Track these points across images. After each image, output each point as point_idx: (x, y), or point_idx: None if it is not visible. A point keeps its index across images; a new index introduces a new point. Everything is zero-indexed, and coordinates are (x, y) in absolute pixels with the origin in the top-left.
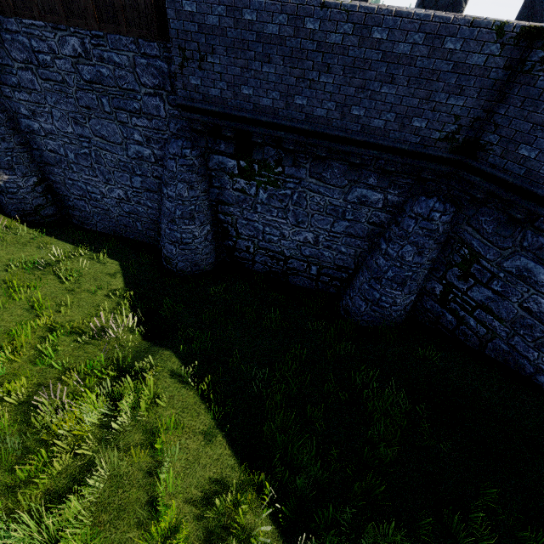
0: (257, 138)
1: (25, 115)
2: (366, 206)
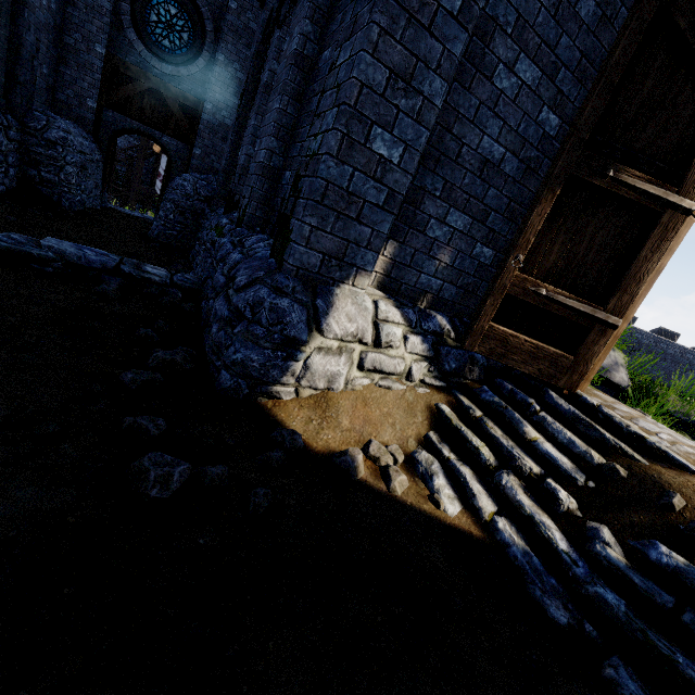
0: None
1: None
2: None
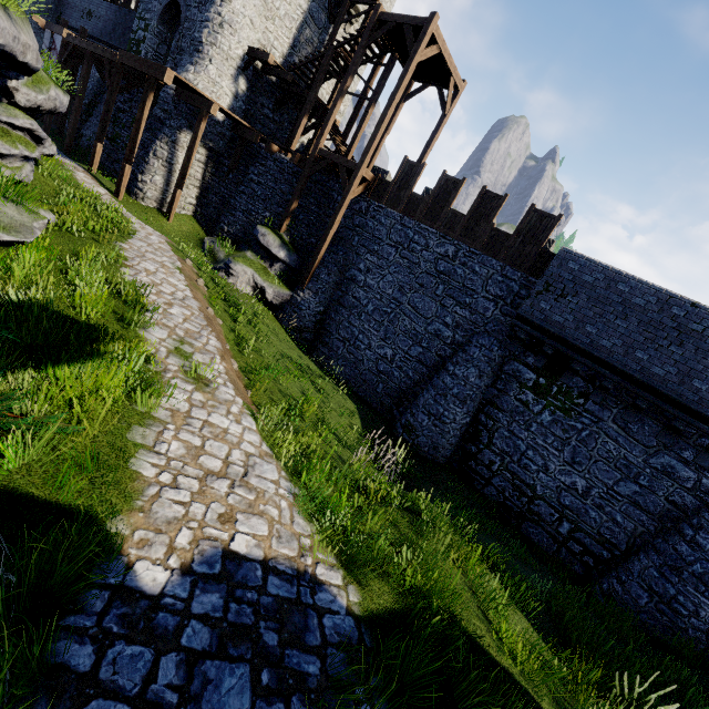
0: (576, 366)
1: (359, 268)
2: (670, 479)
